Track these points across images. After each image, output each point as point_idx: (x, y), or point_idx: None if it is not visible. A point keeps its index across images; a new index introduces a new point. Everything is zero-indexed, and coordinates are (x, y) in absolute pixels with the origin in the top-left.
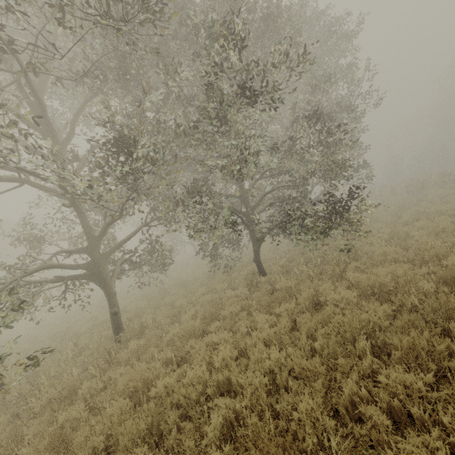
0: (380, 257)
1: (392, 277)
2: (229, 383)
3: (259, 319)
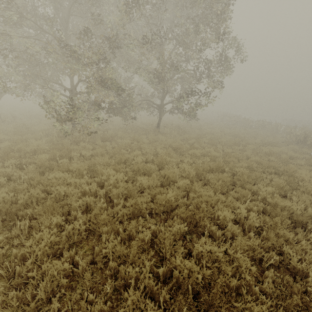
0: (69, 144)
1: (18, 147)
2: None
3: None
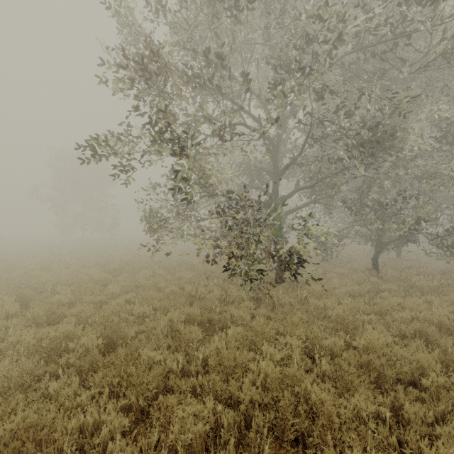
0: None
1: None
2: (449, 329)
3: (432, 299)
